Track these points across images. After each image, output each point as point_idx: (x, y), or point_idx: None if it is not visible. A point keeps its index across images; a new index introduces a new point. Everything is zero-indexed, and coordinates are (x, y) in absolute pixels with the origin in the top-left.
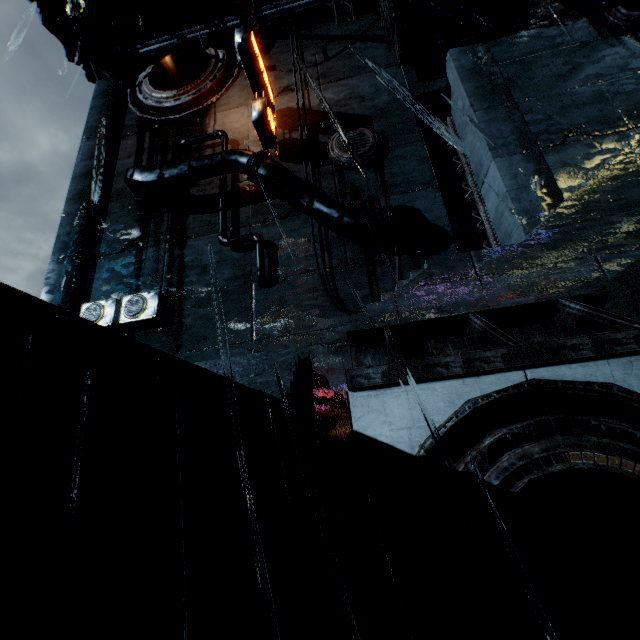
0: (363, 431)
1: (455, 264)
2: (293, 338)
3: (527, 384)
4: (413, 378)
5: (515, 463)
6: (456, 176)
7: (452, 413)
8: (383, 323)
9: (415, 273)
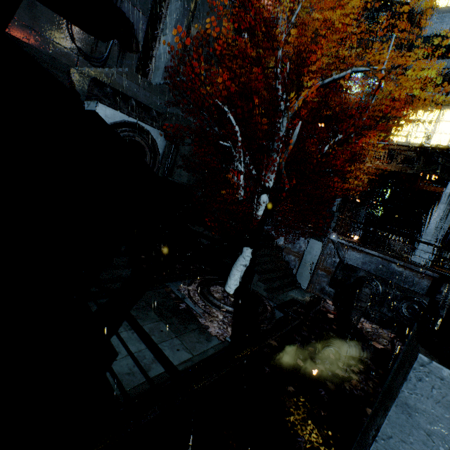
0: (99, 113)
1: (136, 77)
2: (36, 34)
3: (136, 123)
4: (116, 109)
5: (127, 135)
6: (158, 17)
7: (120, 120)
8: (105, 80)
9: (123, 70)
